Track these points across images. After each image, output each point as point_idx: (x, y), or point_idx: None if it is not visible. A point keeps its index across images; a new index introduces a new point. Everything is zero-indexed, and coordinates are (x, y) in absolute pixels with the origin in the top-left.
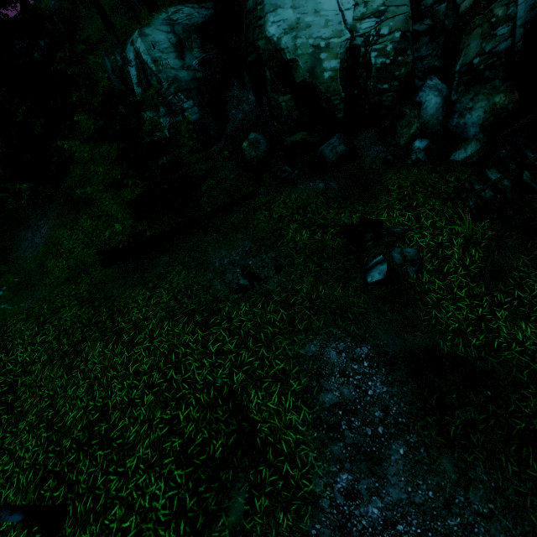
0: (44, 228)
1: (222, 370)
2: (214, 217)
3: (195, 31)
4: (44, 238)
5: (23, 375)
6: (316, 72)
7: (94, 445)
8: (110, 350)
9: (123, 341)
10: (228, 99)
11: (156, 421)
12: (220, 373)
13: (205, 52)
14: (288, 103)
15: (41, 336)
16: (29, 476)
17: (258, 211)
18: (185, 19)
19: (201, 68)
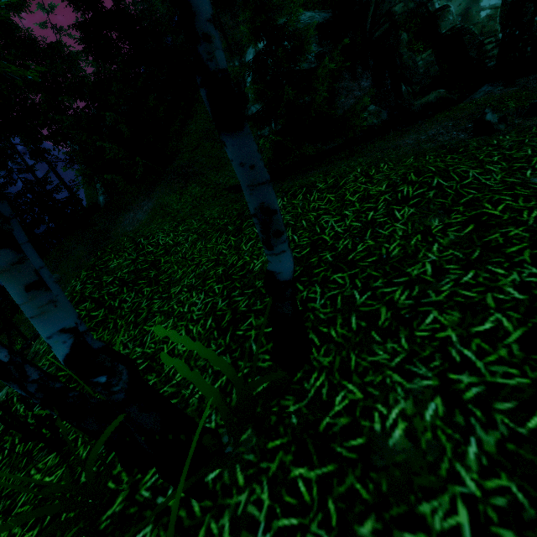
0: (147, 205)
1: (532, 170)
2: (356, 151)
3: (316, 29)
4: (147, 211)
5: (166, 256)
6: (470, 15)
7: (319, 272)
8: (300, 199)
9: (319, 189)
10: (337, 90)
11: (436, 228)
12: (529, 174)
13: (322, 47)
14: (426, 59)
15: (183, 226)
16: (207, 323)
17: (434, 116)
18: (307, 20)
19: (316, 61)
